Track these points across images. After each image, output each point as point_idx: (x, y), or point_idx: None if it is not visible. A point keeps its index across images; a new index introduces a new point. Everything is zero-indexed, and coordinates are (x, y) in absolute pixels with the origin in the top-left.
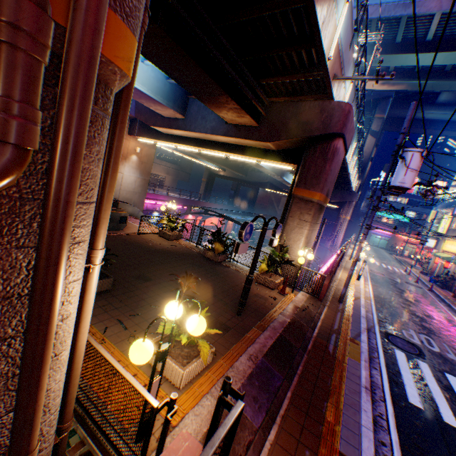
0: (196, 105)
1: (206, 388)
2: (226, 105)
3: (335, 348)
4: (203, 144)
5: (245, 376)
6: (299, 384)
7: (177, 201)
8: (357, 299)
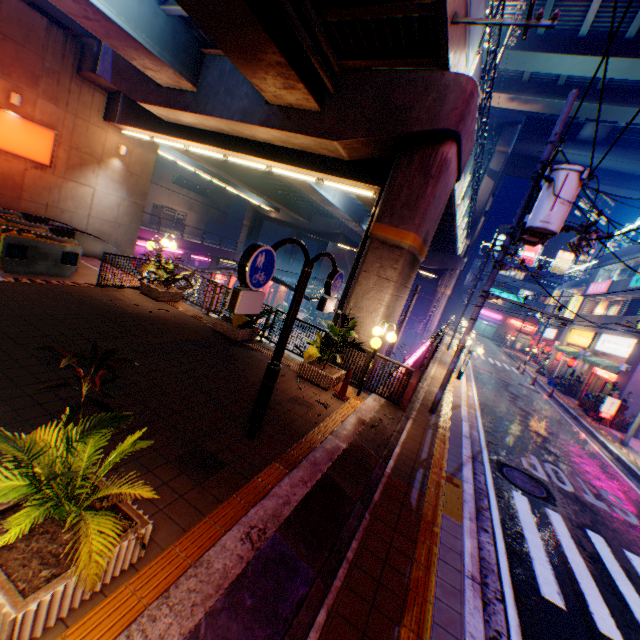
0: (217, 67)
1: (104, 639)
2: (262, 56)
3: (422, 495)
4: (230, 143)
5: (222, 587)
6: (348, 586)
7: (199, 250)
8: (457, 408)
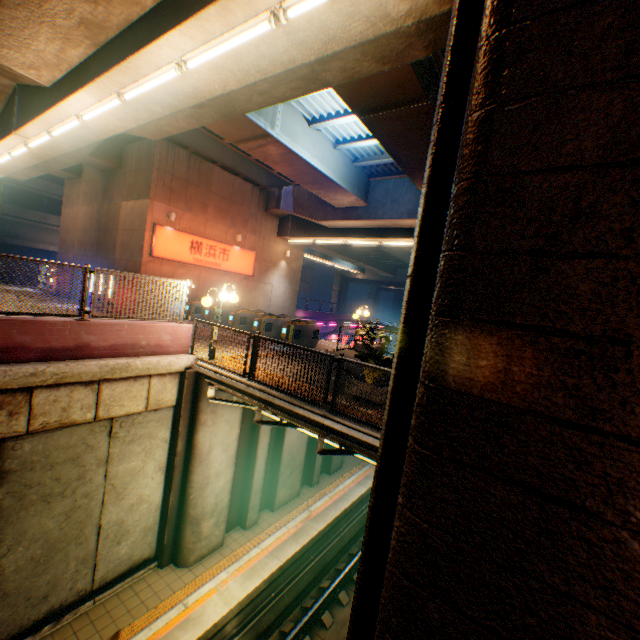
0: (381, 187)
1: None
2: None
3: None
4: (387, 233)
5: None
6: None
7: (318, 317)
8: None
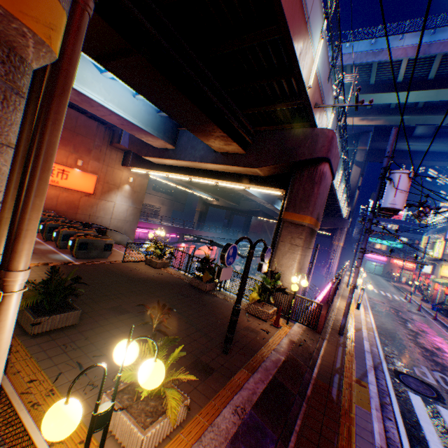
0: (186, 136)
1: None
2: (213, 133)
3: (340, 392)
4: (193, 172)
5: (228, 438)
6: (298, 446)
7: (170, 230)
8: (359, 331)
